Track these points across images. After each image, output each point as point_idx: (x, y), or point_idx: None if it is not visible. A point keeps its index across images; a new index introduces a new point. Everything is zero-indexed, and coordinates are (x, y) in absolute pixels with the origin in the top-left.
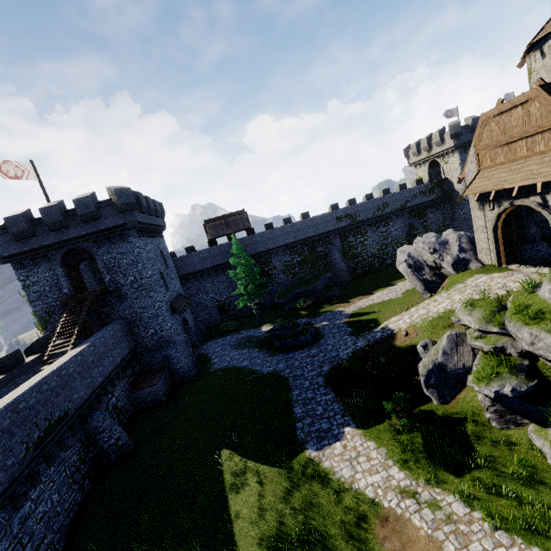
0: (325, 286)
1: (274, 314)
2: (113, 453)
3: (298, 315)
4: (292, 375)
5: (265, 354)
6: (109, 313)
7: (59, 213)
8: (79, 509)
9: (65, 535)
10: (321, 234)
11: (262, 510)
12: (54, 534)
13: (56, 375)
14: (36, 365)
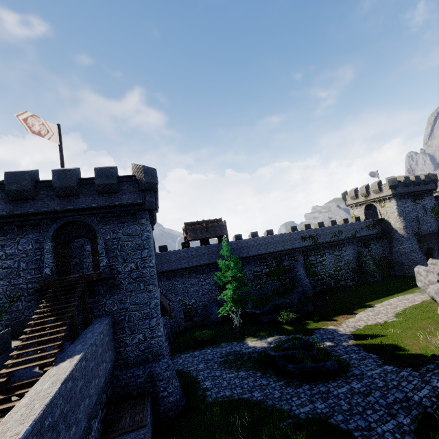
0: (299, 300)
1: (250, 326)
2: None
3: (284, 330)
4: (353, 427)
5: (278, 381)
6: (92, 307)
7: (75, 178)
8: None
9: None
10: (288, 250)
11: None
12: None
13: (35, 432)
14: None
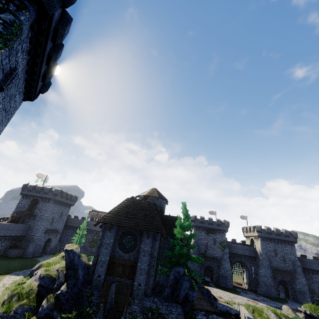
0: None
1: None
2: None
3: None
4: None
5: None
6: (28, 221)
7: (40, 189)
8: None
9: None
10: None
11: None
12: None
13: None
14: None
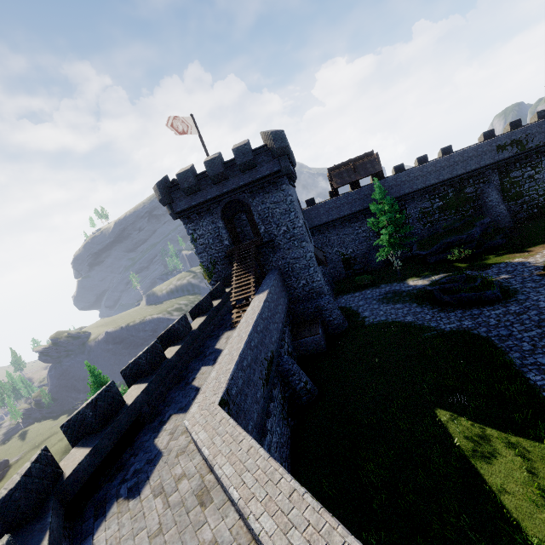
0: (482, 234)
1: (415, 268)
2: (303, 395)
3: (454, 268)
4: (493, 335)
5: (432, 309)
6: (264, 264)
7: (221, 164)
8: (292, 442)
9: (289, 464)
10: (473, 171)
11: (544, 492)
12: (284, 462)
13: (260, 318)
14: (221, 309)
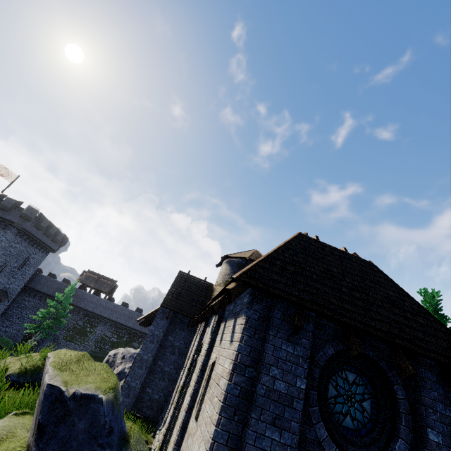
0: None
1: None
2: None
3: None
4: None
5: None
6: None
7: None
8: None
9: None
10: (144, 333)
11: None
12: None
13: None
14: None
